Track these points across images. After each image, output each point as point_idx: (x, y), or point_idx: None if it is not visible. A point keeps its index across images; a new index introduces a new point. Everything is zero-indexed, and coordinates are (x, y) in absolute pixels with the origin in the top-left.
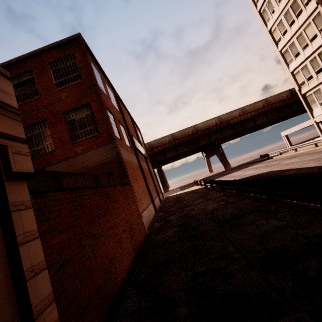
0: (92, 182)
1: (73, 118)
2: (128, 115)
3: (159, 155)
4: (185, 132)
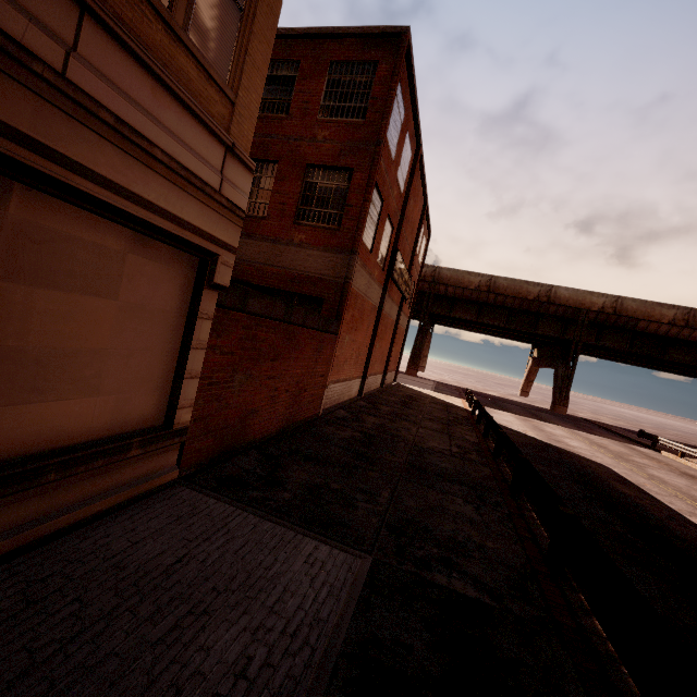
0: (281, 313)
1: (317, 181)
2: (420, 202)
3: (442, 302)
4: (522, 289)
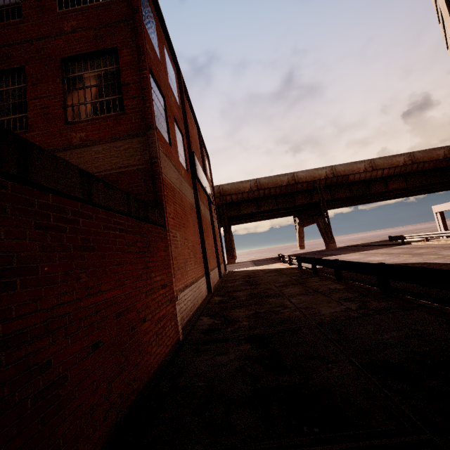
0: None
1: (79, 74)
2: (194, 127)
3: (231, 207)
4: (277, 180)
